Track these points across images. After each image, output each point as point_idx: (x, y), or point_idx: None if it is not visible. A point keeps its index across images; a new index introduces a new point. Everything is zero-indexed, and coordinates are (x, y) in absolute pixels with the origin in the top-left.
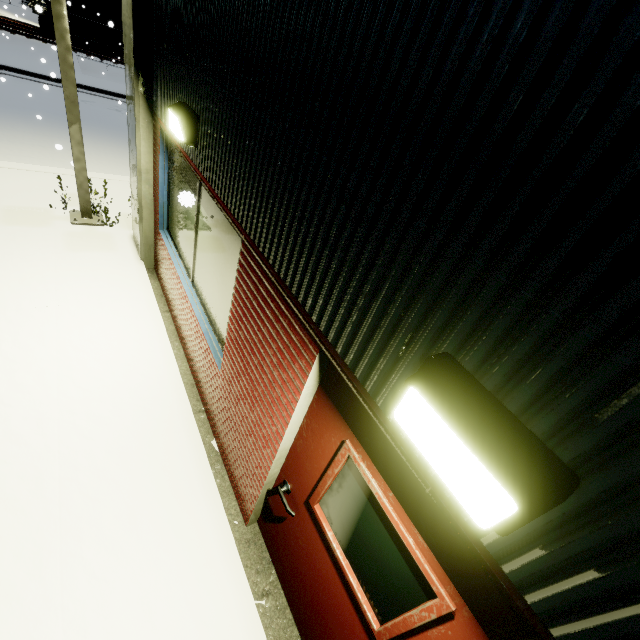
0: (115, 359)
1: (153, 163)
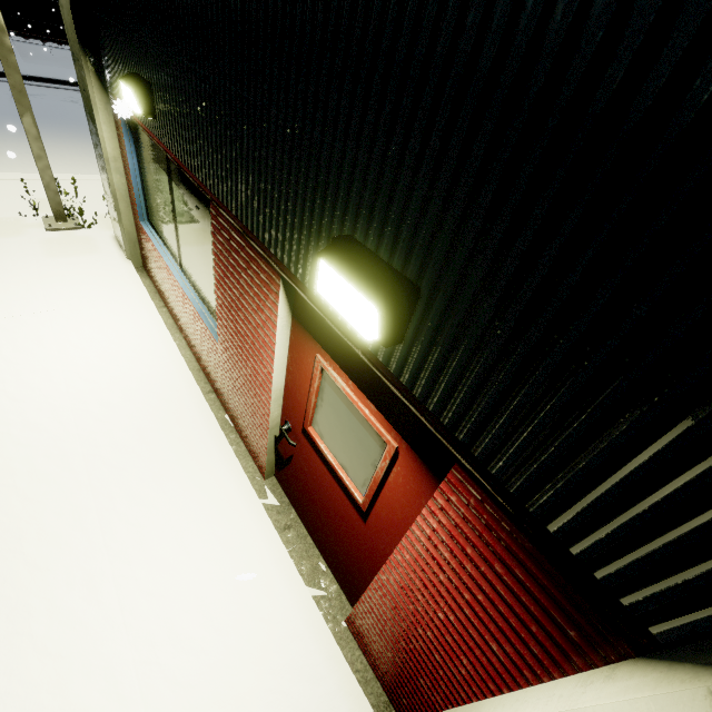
0: (117, 353)
1: (120, 149)
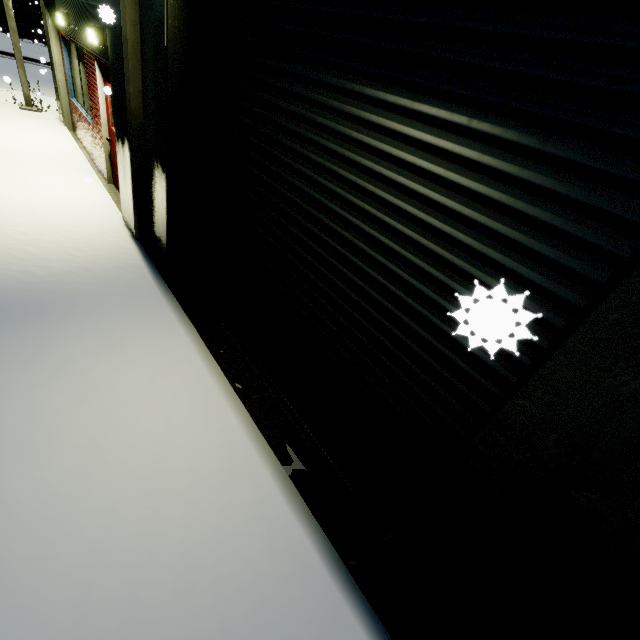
0: (49, 144)
1: (62, 60)
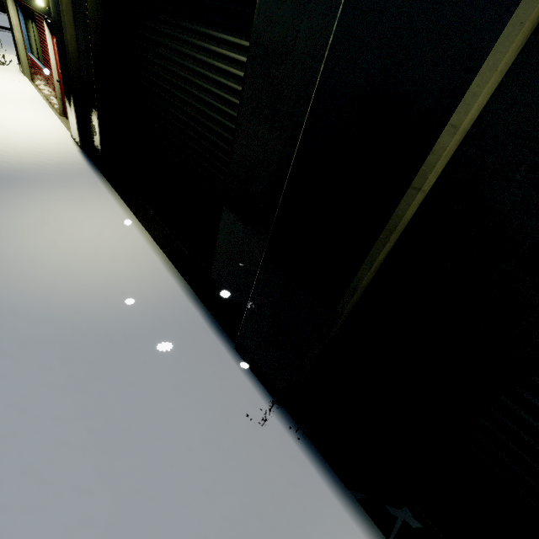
0: (13, 87)
1: (19, 22)
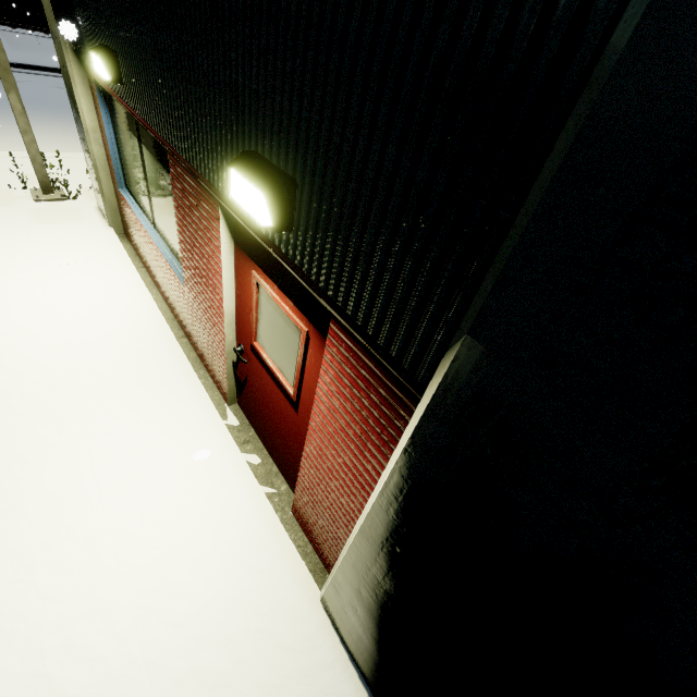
0: (99, 303)
1: (98, 121)
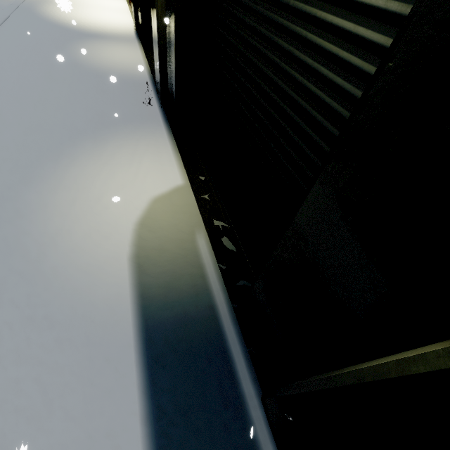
0: (117, 5)
1: None
